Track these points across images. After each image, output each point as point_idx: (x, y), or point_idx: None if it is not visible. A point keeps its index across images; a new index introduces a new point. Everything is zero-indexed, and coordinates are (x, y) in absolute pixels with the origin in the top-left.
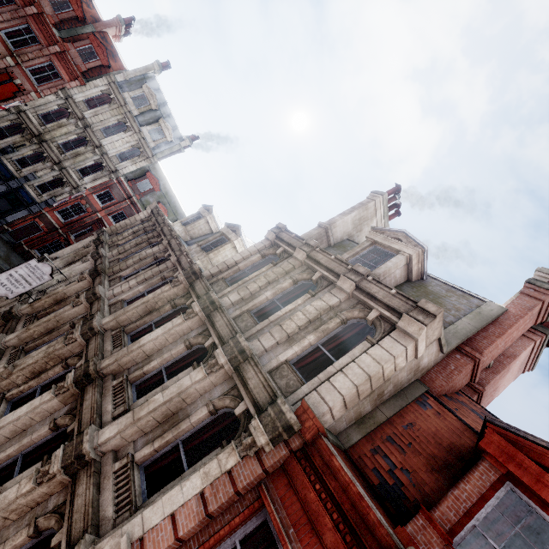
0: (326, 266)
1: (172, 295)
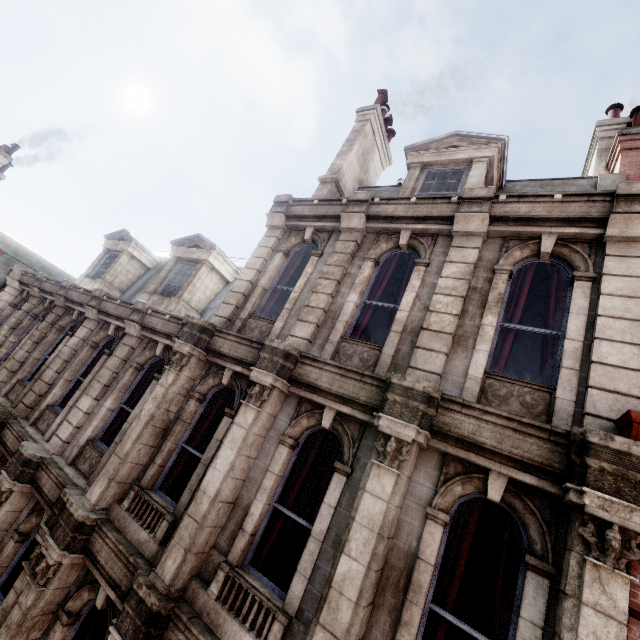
0: (414, 216)
1: (186, 384)
